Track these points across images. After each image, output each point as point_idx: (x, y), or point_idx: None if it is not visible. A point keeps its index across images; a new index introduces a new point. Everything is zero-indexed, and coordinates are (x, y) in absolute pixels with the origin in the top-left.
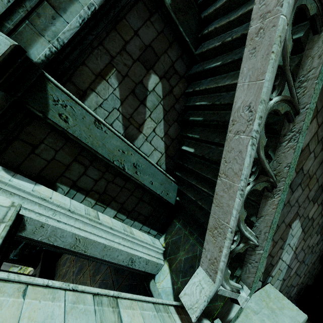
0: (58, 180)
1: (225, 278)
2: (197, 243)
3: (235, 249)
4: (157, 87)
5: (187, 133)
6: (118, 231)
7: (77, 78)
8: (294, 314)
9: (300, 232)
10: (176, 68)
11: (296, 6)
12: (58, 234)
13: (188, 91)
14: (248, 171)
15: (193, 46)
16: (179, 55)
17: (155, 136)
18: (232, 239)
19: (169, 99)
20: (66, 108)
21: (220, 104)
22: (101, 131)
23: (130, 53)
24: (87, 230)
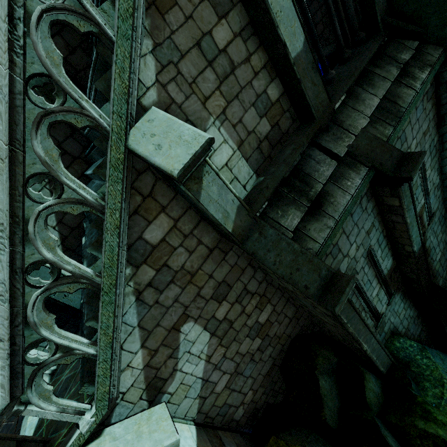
0: None
1: (44, 396)
2: None
3: (47, 360)
4: None
5: (84, 222)
6: None
7: None
8: (164, 437)
9: (208, 336)
10: (66, 148)
11: (48, 122)
12: None
13: (85, 173)
14: (3, 275)
15: None
16: (69, 134)
17: None
18: (8, 349)
19: None
20: None
21: None
22: None
23: None
24: None
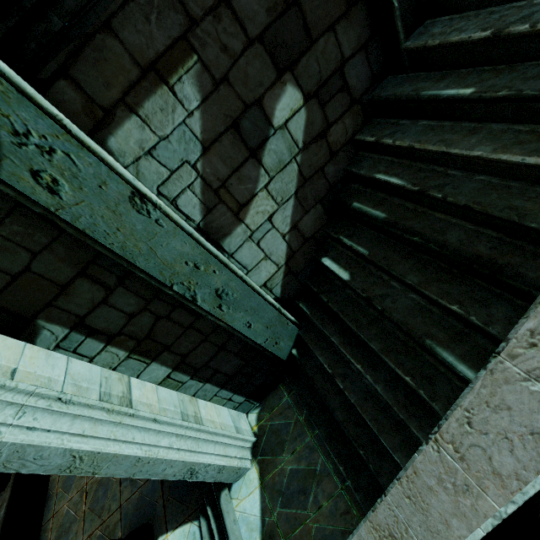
0: (42, 315)
1: None
2: (319, 447)
3: None
4: (295, 120)
5: (341, 235)
6: (170, 423)
7: (88, 70)
8: None
9: None
10: (349, 76)
11: None
12: (28, 456)
13: (363, 138)
14: None
15: (404, 25)
16: (363, 42)
17: (270, 231)
18: None
19: (316, 152)
20: (53, 156)
21: (442, 199)
22: (146, 219)
23: (243, 17)
24: (101, 436)
